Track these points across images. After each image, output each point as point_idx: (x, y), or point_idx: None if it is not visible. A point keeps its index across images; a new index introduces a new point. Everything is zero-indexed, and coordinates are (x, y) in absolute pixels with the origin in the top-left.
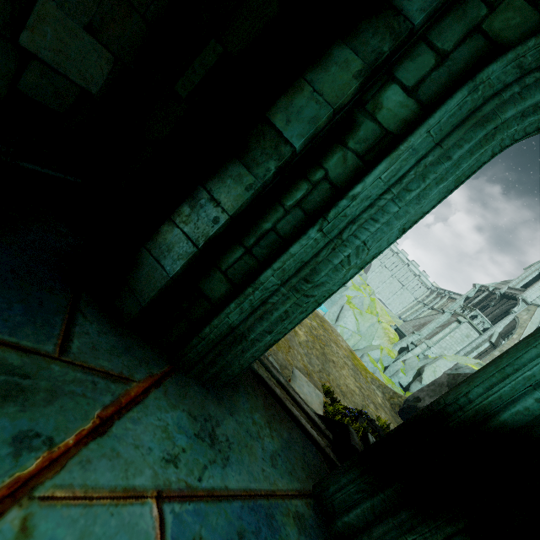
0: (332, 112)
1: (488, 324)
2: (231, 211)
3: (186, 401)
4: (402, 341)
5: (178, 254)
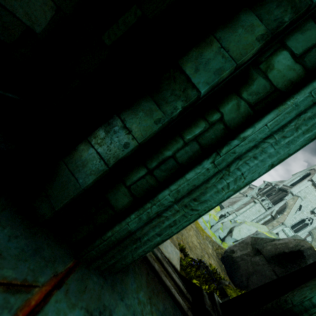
0: (235, 67)
1: (270, 205)
2: (140, 139)
3: (84, 296)
4: (222, 211)
5: (91, 170)
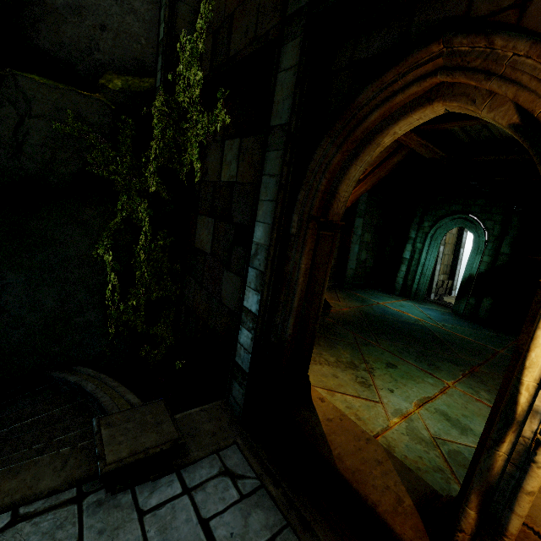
0: (411, 251)
1: None
2: (405, 271)
3: (414, 301)
4: None
5: (400, 281)
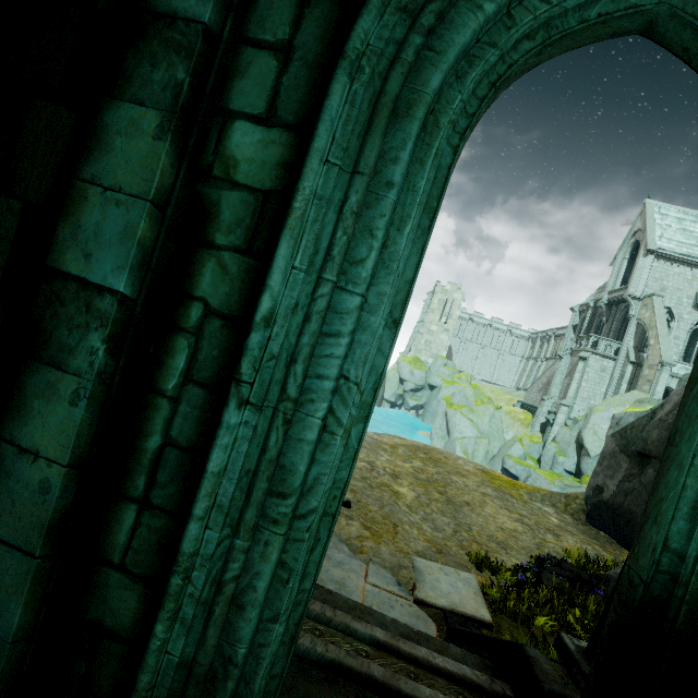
0: (153, 207)
1: (615, 344)
2: (63, 456)
3: None
4: (537, 416)
5: (4, 588)
